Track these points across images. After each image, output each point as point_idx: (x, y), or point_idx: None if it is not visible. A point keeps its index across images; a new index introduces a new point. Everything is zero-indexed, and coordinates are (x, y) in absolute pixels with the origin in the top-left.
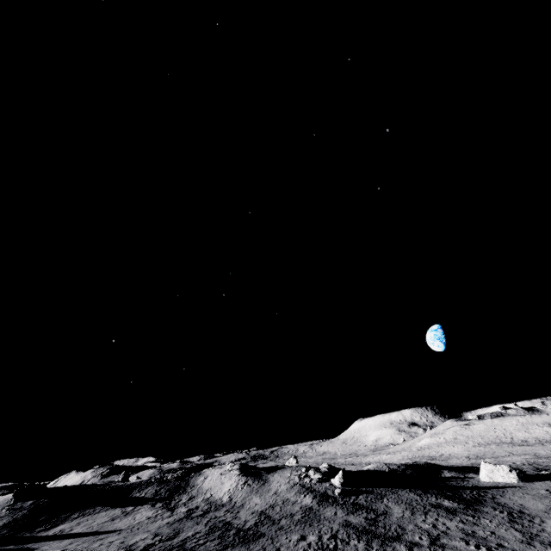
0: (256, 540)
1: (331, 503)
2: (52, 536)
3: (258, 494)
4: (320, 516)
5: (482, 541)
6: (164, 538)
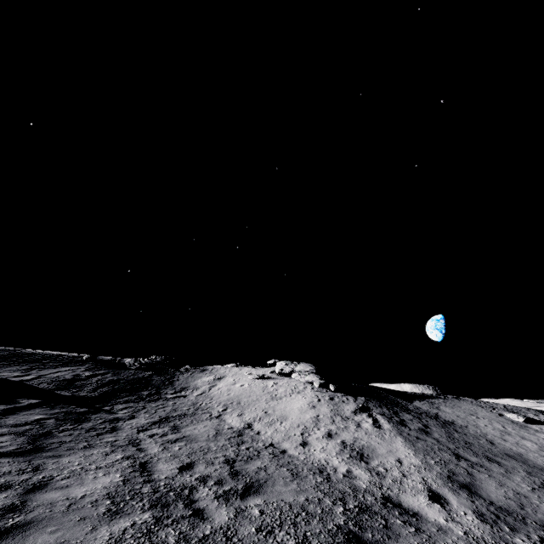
0: None
1: None
2: None
3: (514, 475)
4: None
5: None
6: None
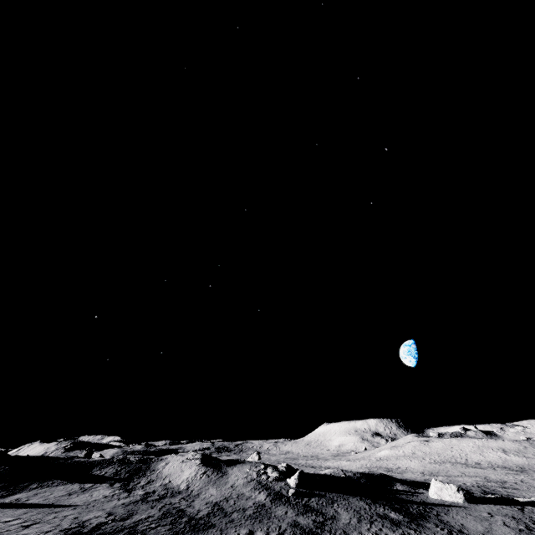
0: (206, 530)
1: (283, 502)
2: (7, 504)
3: (215, 485)
4: (271, 514)
5: None
6: (118, 518)
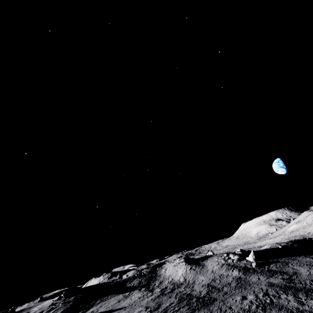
0: (212, 303)
1: (252, 272)
2: None
3: (201, 274)
4: (249, 282)
5: None
6: (152, 309)
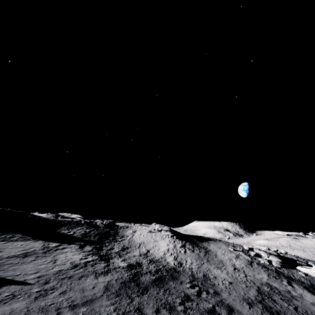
0: None
1: None
2: None
3: (213, 265)
4: None
5: None
6: None
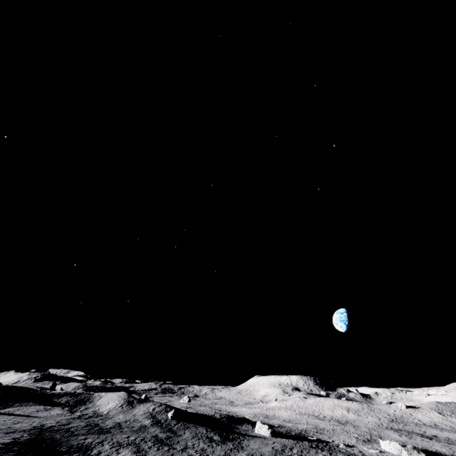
0: (105, 433)
1: (158, 425)
2: (3, 413)
3: (124, 413)
4: (146, 430)
5: (203, 452)
6: (62, 424)
